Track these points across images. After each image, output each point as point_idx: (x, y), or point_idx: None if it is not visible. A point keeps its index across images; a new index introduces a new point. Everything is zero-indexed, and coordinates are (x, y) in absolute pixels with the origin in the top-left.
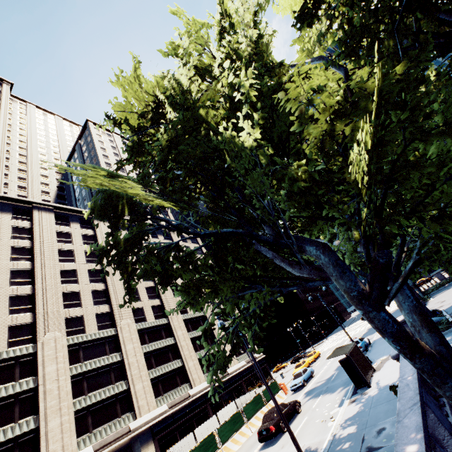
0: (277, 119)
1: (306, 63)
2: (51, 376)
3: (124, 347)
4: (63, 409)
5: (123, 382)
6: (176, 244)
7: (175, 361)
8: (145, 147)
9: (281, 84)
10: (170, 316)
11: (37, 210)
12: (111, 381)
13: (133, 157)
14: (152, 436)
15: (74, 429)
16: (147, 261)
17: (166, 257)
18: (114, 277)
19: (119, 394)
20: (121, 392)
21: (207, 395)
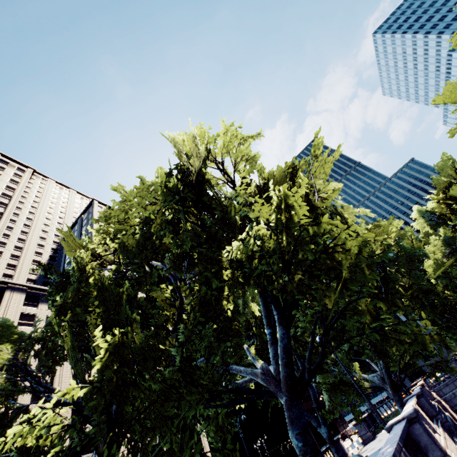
0: (121, 311)
1: (158, 264)
2: None
3: None
4: None
5: None
6: (26, 406)
7: None
8: (69, 286)
9: (121, 291)
10: None
11: (10, 290)
12: None
13: (58, 292)
14: None
15: None
16: (1, 419)
17: (15, 418)
18: (65, 367)
19: None
20: None
21: None
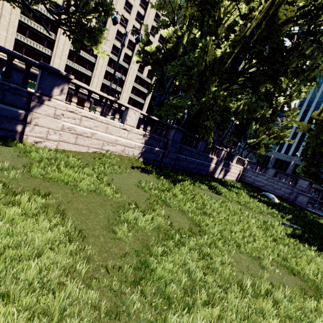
0: None
1: None
2: (7, 9)
3: (59, 35)
4: (9, 31)
5: (50, 51)
6: None
7: (88, 71)
8: None
9: None
10: (102, 47)
11: None
12: (43, 44)
13: None
14: None
15: (13, 45)
16: None
17: None
18: None
19: (45, 54)
20: (47, 54)
21: (94, 99)
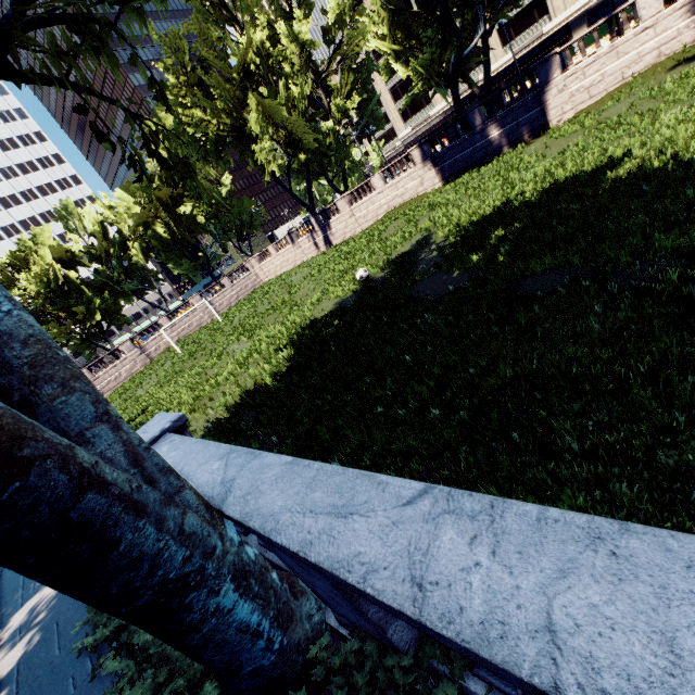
0: None
1: None
2: None
3: None
4: None
5: None
6: None
7: None
8: None
9: None
10: None
11: None
12: None
13: None
14: None
15: None
16: None
17: None
18: None
19: None
20: None
21: None
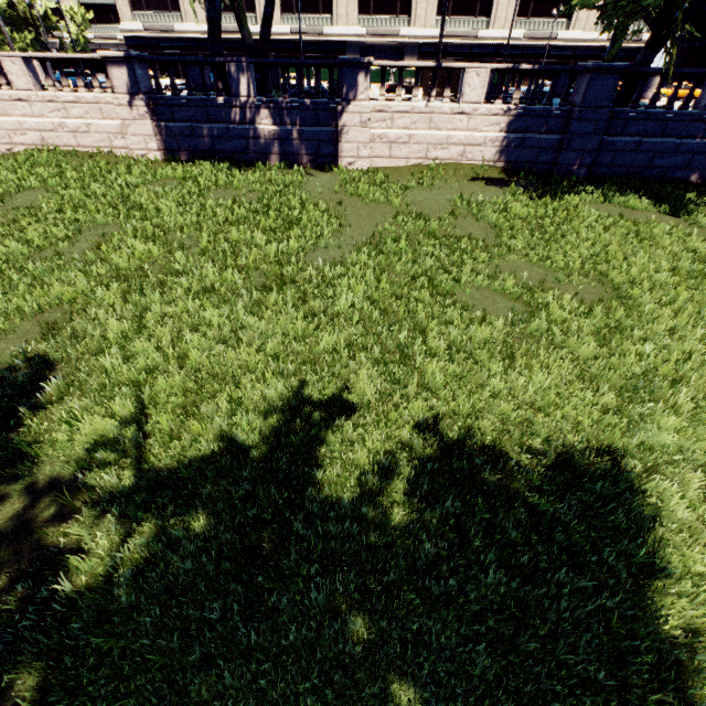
0: None
1: None
2: None
3: None
4: None
5: None
6: None
7: None
8: None
9: None
10: None
11: None
12: None
13: None
14: (418, 54)
15: (356, 5)
16: None
17: None
18: None
19: None
20: None
21: (501, 51)
